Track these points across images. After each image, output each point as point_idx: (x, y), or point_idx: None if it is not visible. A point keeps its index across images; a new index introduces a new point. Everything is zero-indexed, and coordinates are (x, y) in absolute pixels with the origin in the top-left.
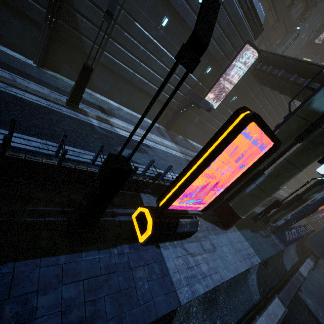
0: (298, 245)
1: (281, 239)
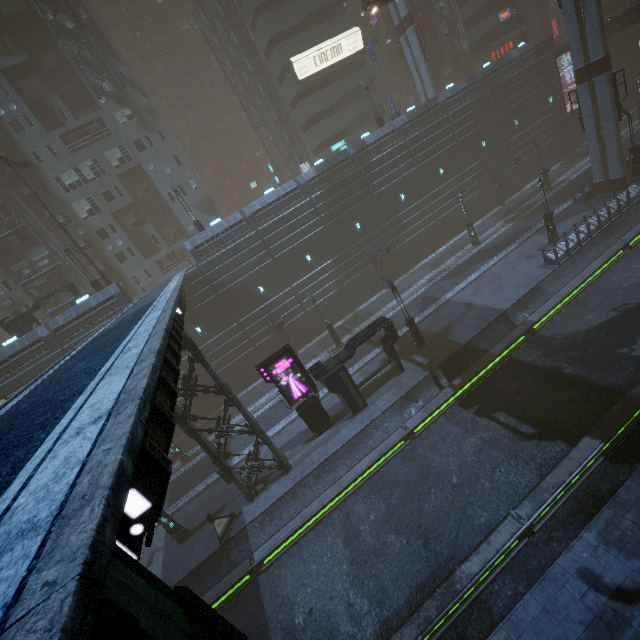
0: None
1: None
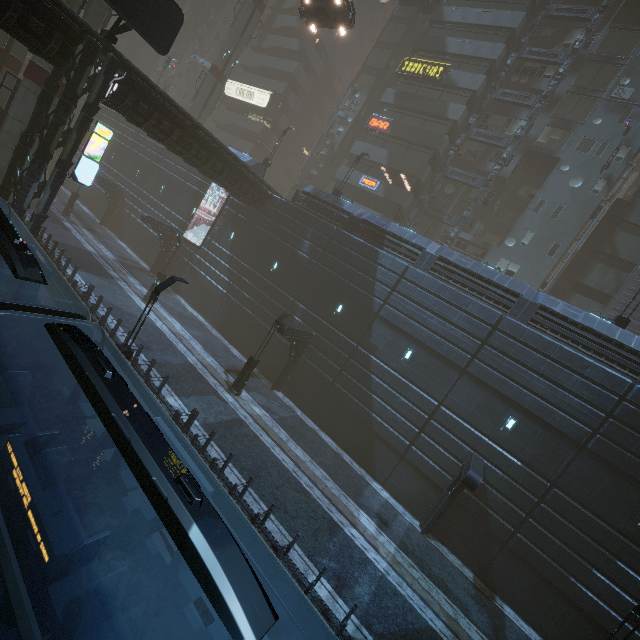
0: None
1: None
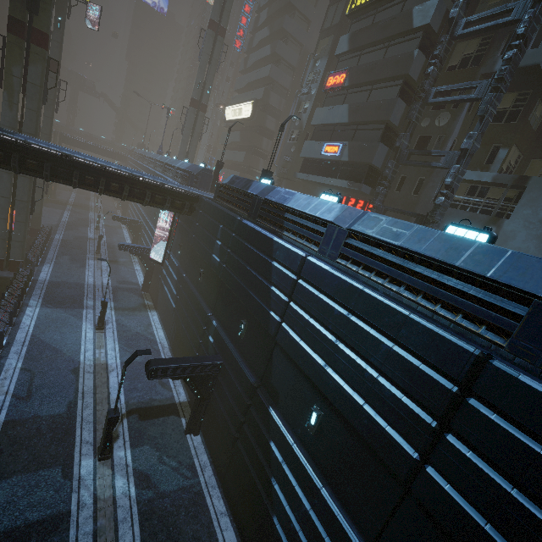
0: None
1: None
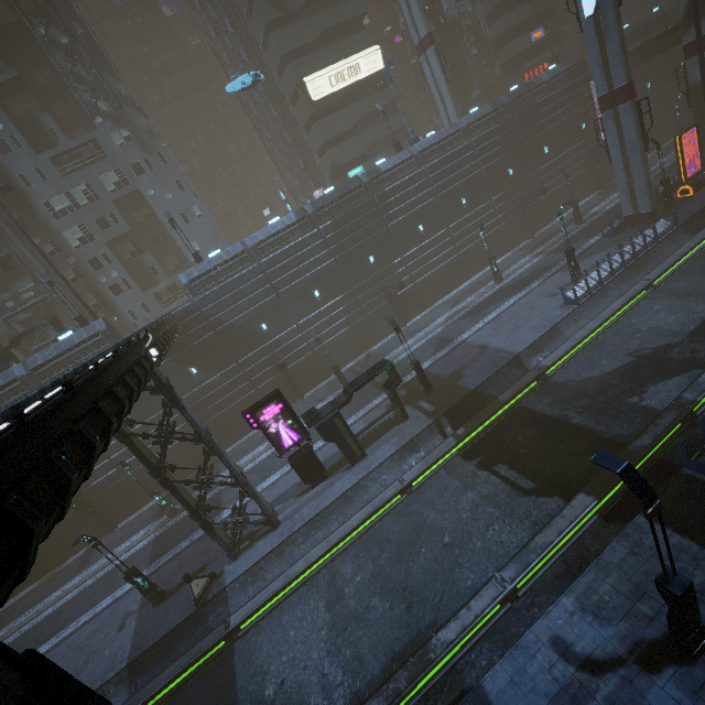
0: None
1: None
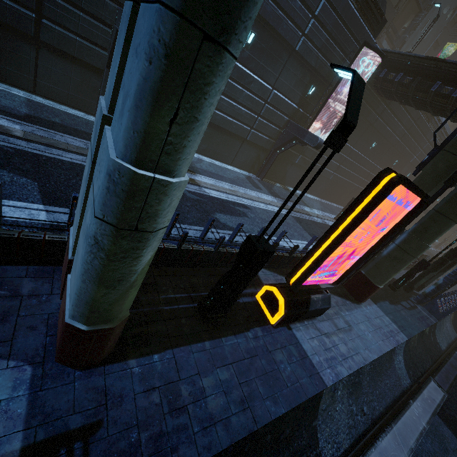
0: (456, 317)
1: (431, 311)
